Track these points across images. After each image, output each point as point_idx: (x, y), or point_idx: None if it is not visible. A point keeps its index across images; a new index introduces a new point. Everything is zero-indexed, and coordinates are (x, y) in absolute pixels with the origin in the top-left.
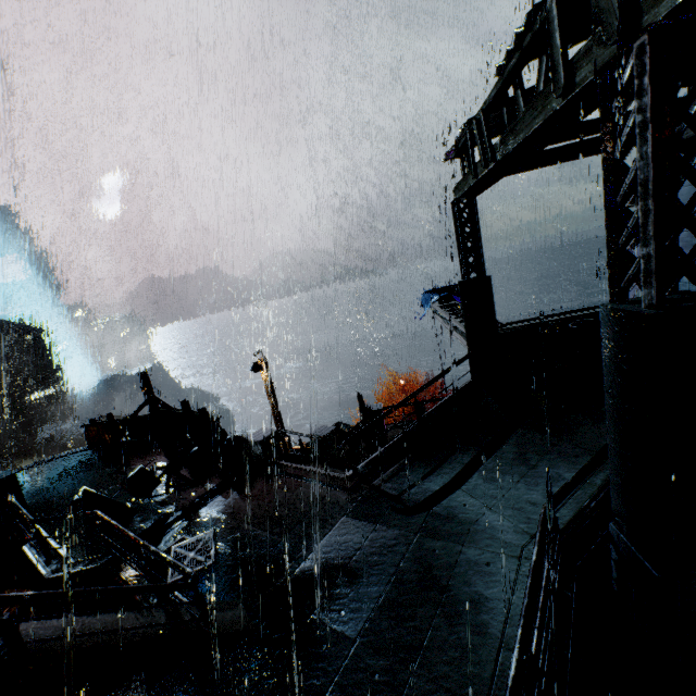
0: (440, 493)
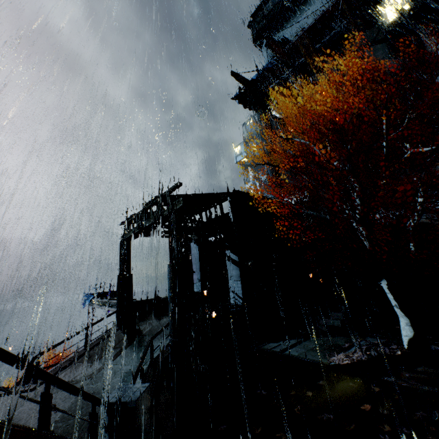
0: (99, 369)
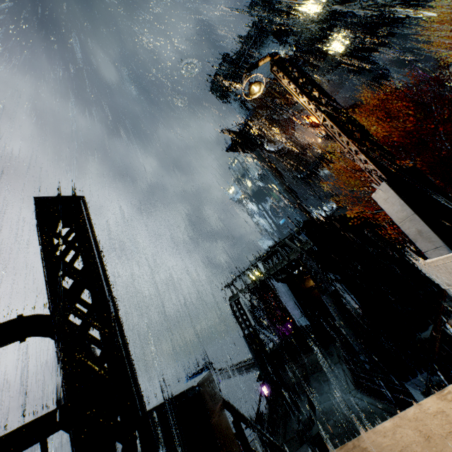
0: (312, 413)
